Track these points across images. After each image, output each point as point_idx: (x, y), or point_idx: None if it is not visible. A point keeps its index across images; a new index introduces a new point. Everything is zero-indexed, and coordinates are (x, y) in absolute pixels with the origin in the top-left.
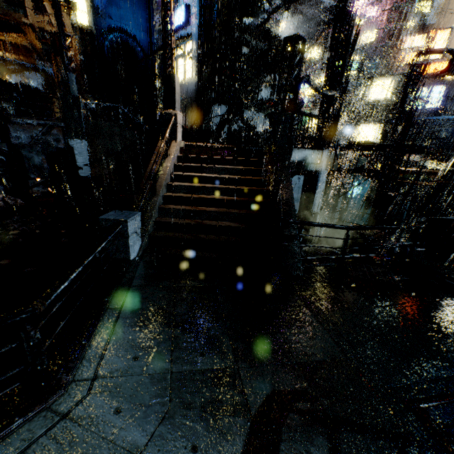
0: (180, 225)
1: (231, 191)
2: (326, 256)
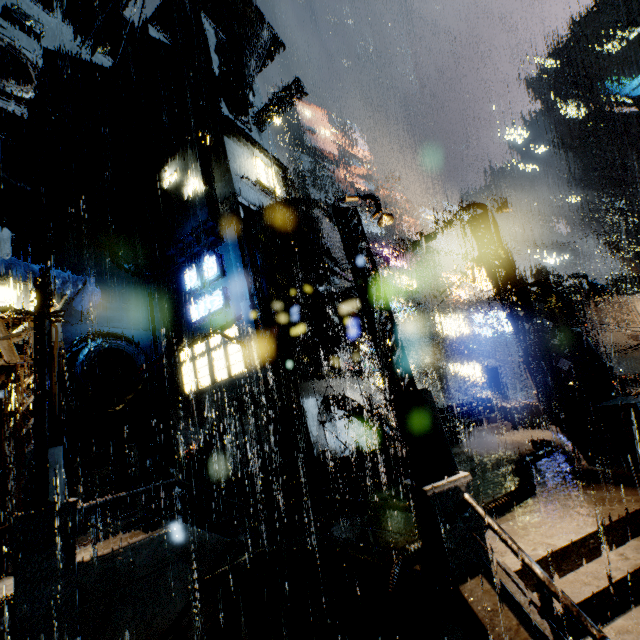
0: None
1: None
2: None
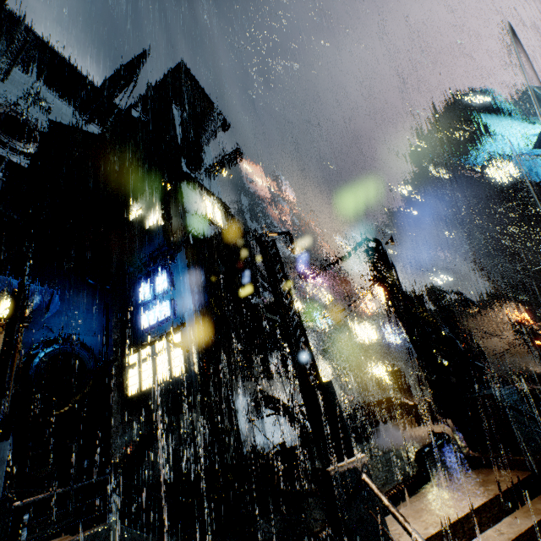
0: None
1: None
2: None
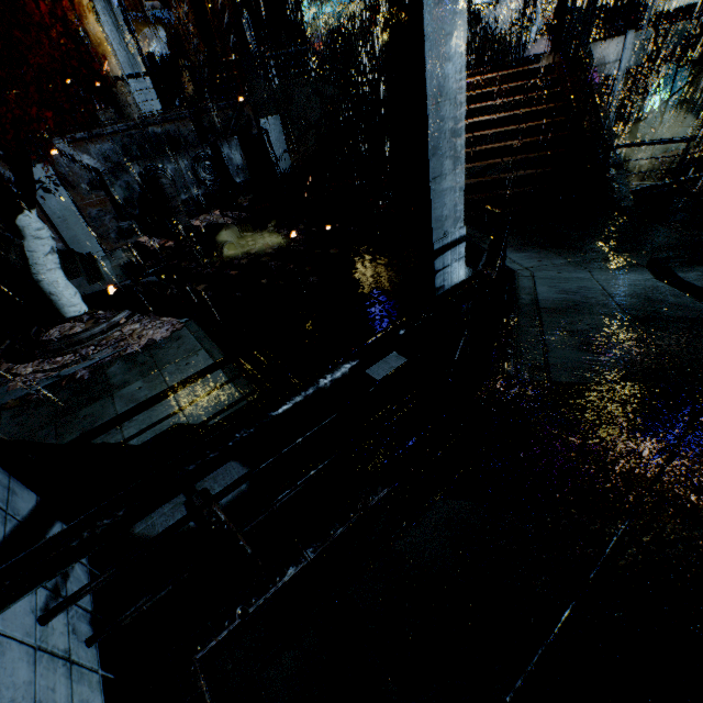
0: (474, 186)
1: (520, 133)
2: (654, 184)
